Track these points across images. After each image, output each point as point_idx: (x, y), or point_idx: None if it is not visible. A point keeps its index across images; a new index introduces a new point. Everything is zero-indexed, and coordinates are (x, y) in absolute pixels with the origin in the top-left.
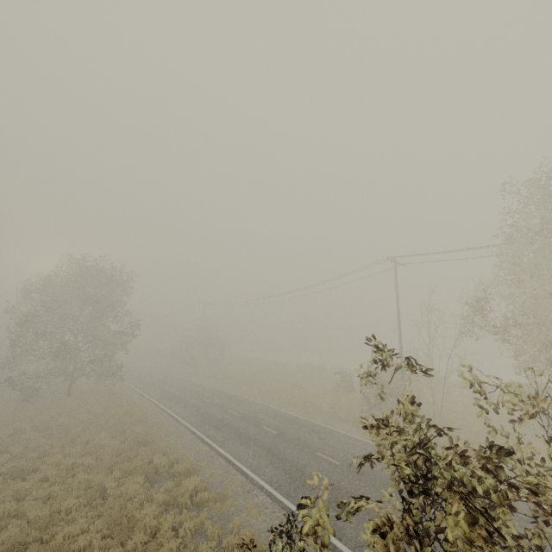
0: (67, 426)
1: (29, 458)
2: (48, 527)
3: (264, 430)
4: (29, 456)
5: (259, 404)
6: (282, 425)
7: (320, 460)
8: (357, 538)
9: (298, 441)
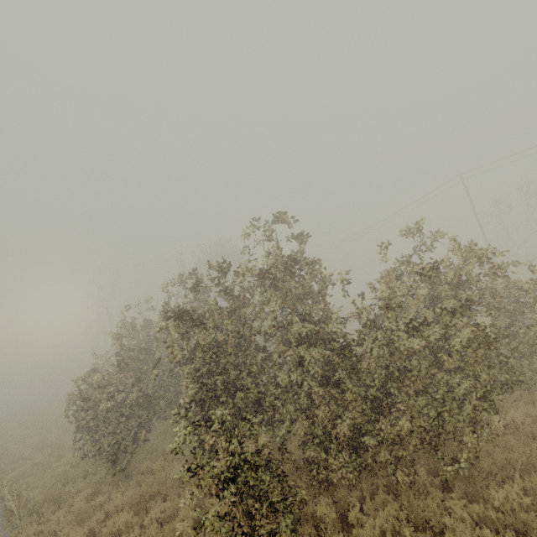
0: None
1: None
2: None
3: None
4: None
5: None
6: None
7: None
8: None
9: None
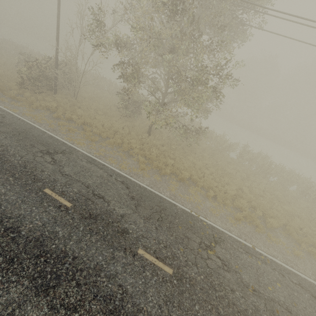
0: None
1: None
2: None
3: None
4: None
5: None
6: None
7: None
8: None
9: None
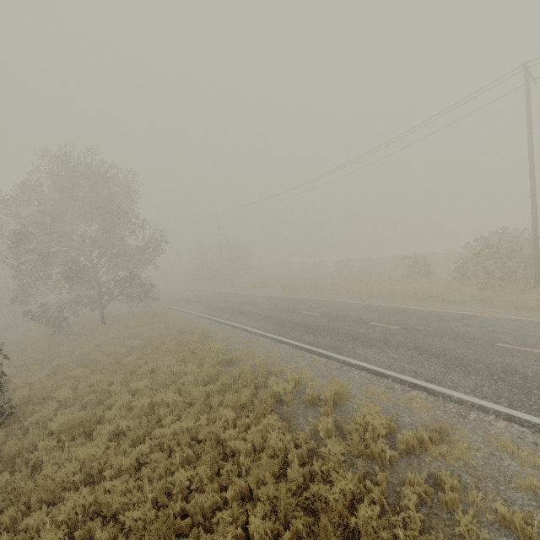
0: (118, 356)
1: (85, 402)
2: (167, 538)
3: (378, 327)
4: (84, 401)
5: (332, 302)
6: (393, 318)
7: (519, 353)
8: None
9: (445, 333)
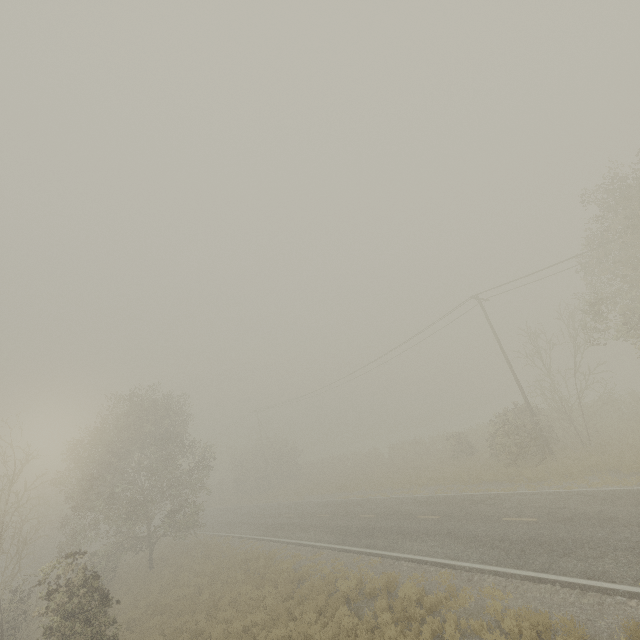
0: (189, 596)
1: None
2: None
3: (423, 519)
4: None
5: (387, 499)
6: (436, 508)
7: (514, 523)
8: (628, 574)
9: (471, 515)
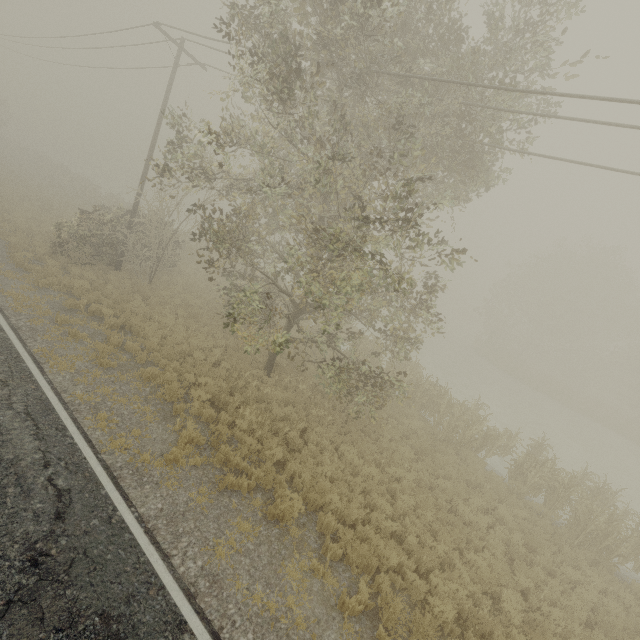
0: None
1: None
2: None
3: None
4: None
5: None
6: None
7: None
8: None
9: None
